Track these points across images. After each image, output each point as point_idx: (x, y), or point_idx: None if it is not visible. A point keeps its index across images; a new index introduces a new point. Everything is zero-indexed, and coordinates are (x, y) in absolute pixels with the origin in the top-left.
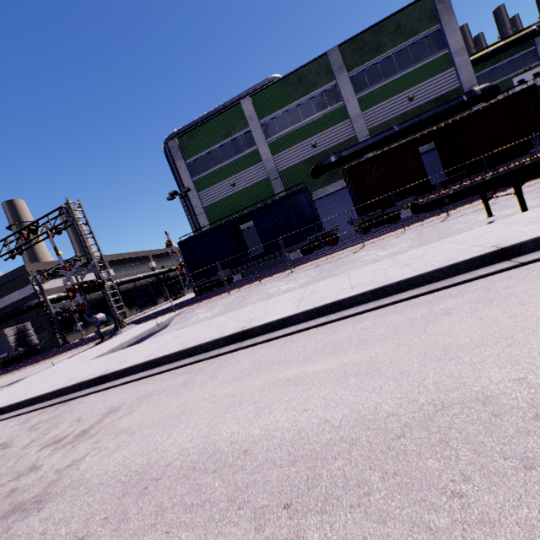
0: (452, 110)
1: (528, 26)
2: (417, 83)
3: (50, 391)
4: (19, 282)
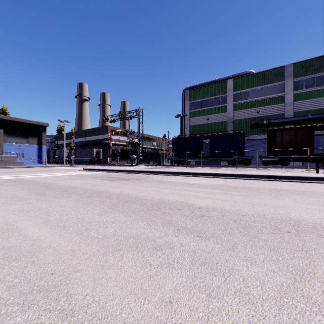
0: None
1: None
2: None
3: (126, 169)
4: (103, 132)
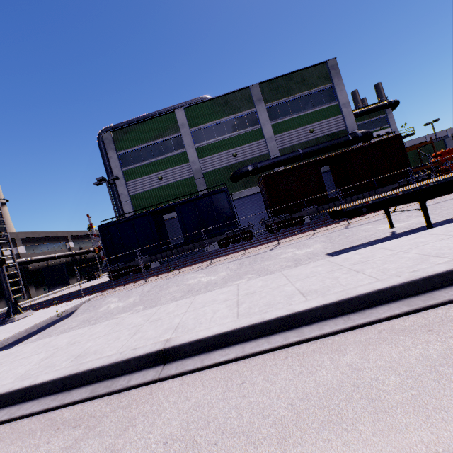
0: (341, 144)
1: (382, 101)
2: (316, 121)
3: None
4: None
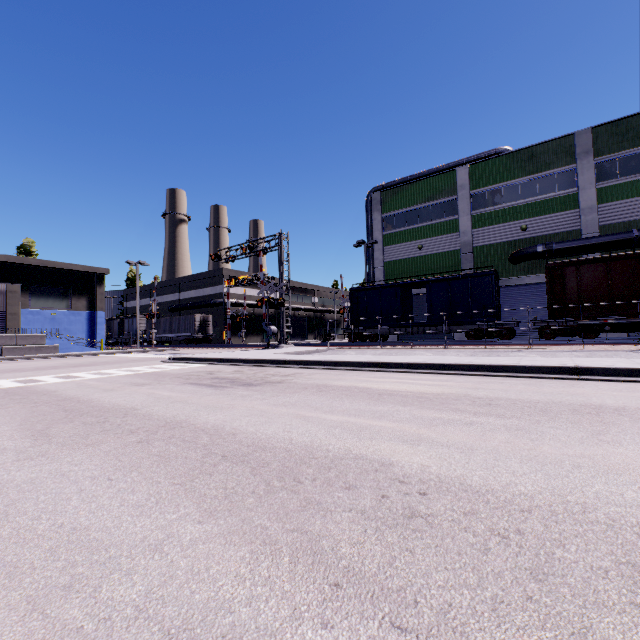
0: None
1: None
2: None
3: (252, 358)
4: (214, 280)
